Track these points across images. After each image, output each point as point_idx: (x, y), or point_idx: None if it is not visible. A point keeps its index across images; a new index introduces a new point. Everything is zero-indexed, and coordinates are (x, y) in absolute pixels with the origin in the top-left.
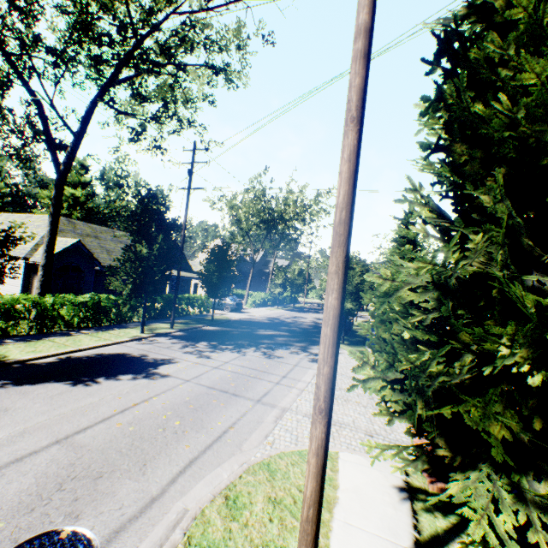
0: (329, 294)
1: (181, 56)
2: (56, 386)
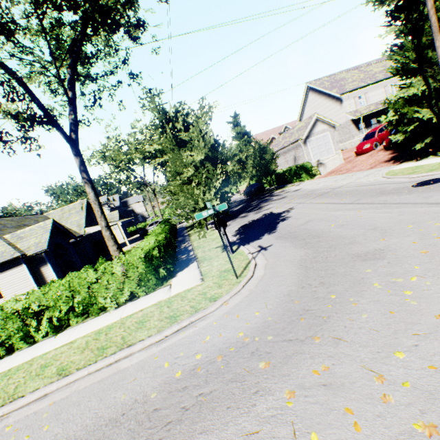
0: None
1: None
2: (284, 222)
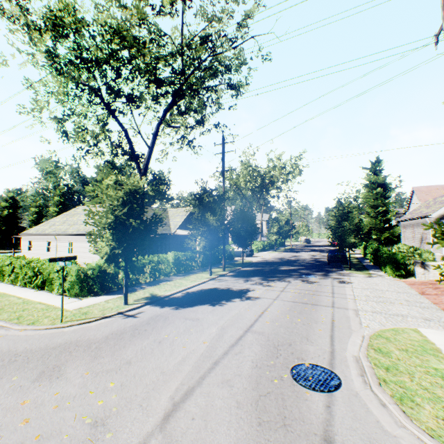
0: None
1: (207, 82)
2: (205, 307)
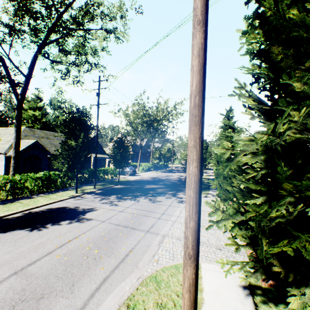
0: (190, 163)
1: (87, 24)
2: (20, 232)
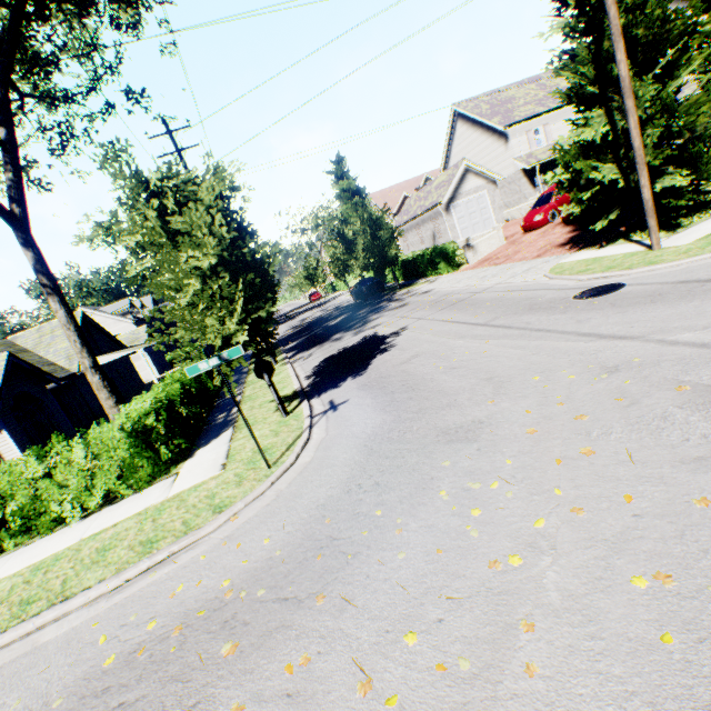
0: (633, 116)
1: None
2: (384, 356)
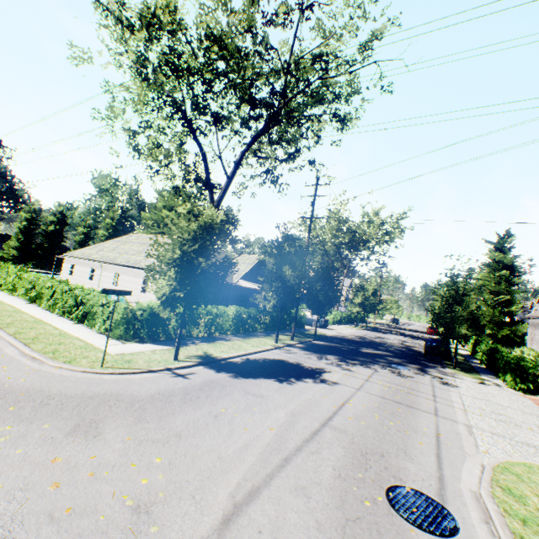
0: None
1: (310, 109)
2: (270, 382)
